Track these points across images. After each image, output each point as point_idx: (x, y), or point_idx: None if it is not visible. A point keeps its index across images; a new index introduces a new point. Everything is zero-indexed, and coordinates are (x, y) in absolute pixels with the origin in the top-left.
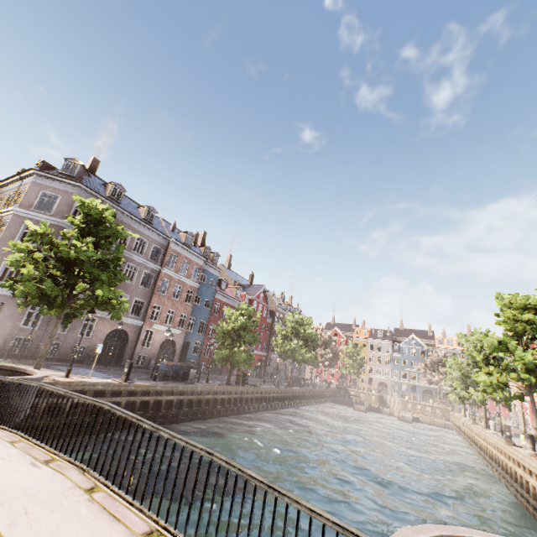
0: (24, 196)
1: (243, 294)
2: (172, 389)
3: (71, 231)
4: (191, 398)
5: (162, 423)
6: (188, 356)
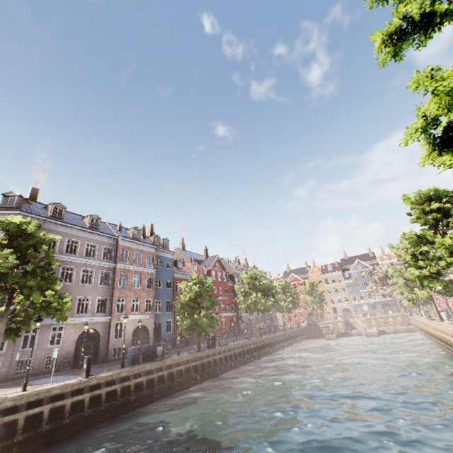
0: None
1: (201, 268)
2: (139, 371)
3: None
4: (162, 374)
5: (136, 407)
6: (162, 335)
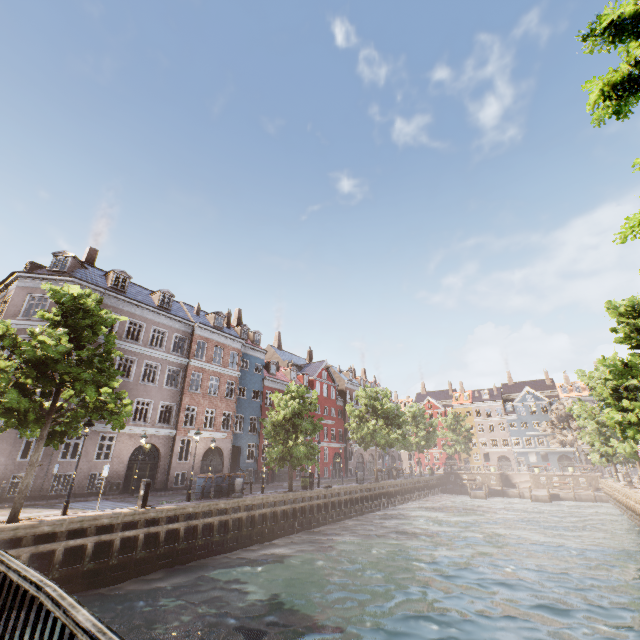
0: (9, 305)
1: (301, 376)
2: (210, 508)
3: (40, 326)
4: (240, 517)
5: (202, 556)
6: (241, 464)
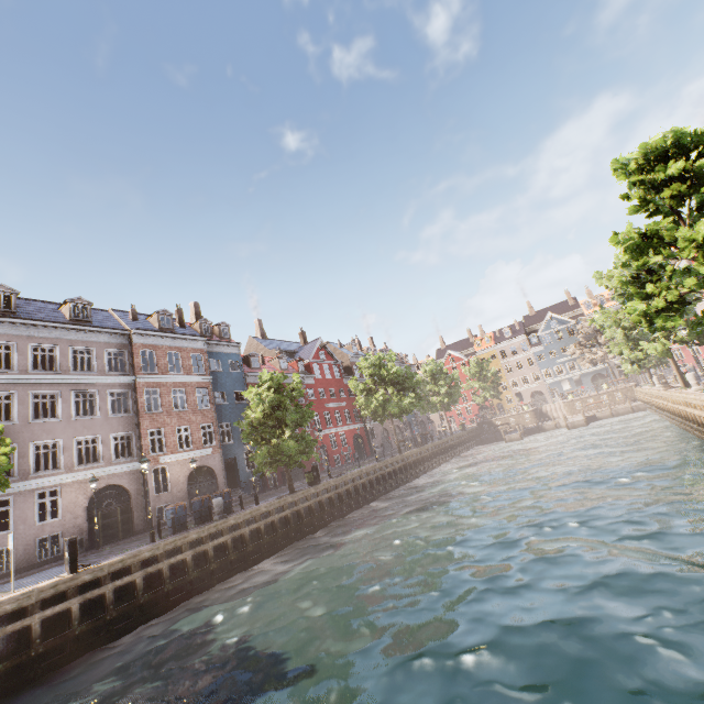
0: None
1: (294, 363)
2: (176, 545)
3: None
4: (224, 542)
5: (180, 600)
6: (242, 476)
